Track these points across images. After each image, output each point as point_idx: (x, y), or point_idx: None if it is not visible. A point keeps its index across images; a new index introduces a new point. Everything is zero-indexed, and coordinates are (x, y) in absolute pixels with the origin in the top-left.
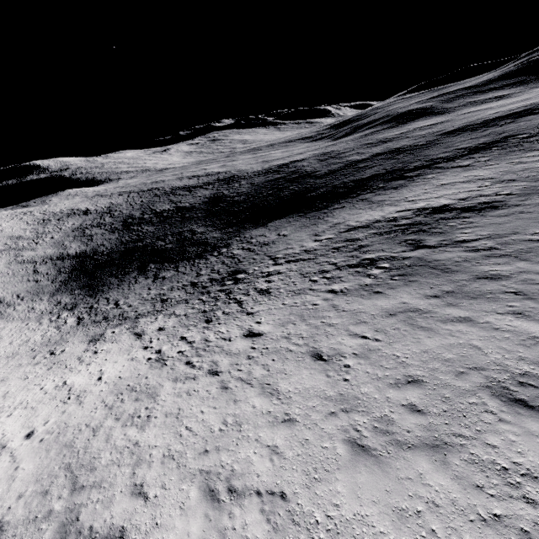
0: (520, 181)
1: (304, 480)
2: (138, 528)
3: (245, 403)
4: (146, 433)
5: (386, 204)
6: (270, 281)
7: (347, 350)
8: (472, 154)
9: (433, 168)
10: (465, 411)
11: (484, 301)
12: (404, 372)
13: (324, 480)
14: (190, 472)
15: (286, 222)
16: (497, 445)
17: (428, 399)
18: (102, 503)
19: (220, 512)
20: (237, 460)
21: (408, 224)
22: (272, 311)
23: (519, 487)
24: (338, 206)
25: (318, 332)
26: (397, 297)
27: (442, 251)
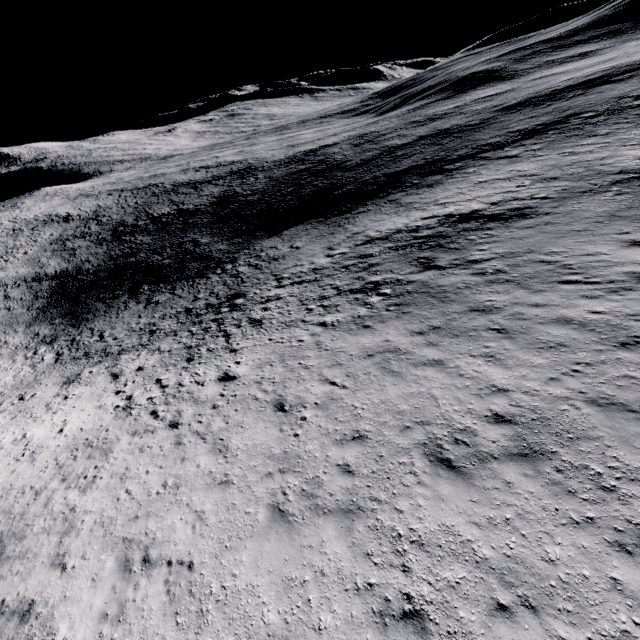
0: (563, 180)
1: (216, 549)
2: (47, 601)
3: (191, 462)
4: (86, 496)
5: (414, 207)
6: (266, 309)
7: (311, 399)
8: (525, 140)
9: (477, 158)
10: (391, 472)
11: (464, 341)
12: (354, 427)
13: (234, 549)
14: (114, 541)
15: (303, 230)
16: (404, 510)
17: (363, 458)
18: (21, 575)
19: (127, 583)
20: (162, 527)
21: (428, 236)
22: (256, 348)
23: (403, 555)
24: (363, 210)
25: (292, 376)
26: (384, 333)
27: (449, 274)
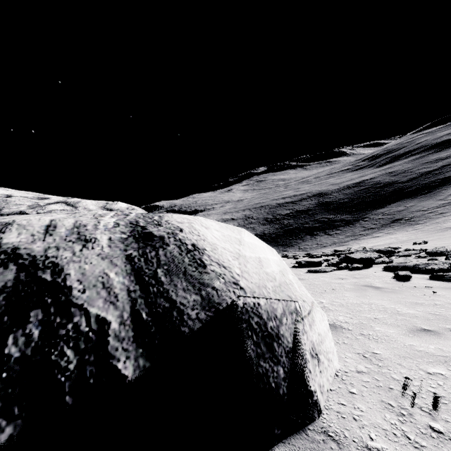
0: None
1: None
2: None
3: None
4: None
5: None
6: (437, 212)
7: None
8: None
9: None
10: None
11: None
12: None
13: None
14: None
15: (403, 203)
16: None
17: None
18: None
19: None
20: None
21: None
22: None
23: None
24: (441, 190)
25: None
26: None
27: None
